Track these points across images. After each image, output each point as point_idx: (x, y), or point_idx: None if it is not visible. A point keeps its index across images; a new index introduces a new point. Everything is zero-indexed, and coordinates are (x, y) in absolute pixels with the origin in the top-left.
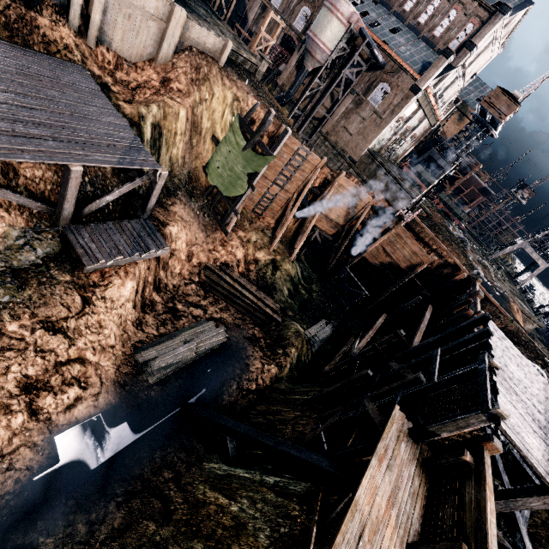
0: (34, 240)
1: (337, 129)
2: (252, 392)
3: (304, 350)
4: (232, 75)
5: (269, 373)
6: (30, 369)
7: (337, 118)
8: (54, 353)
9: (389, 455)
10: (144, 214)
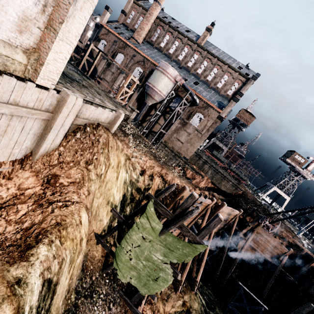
0: None
1: (172, 139)
2: None
3: None
4: (120, 135)
5: None
6: None
7: (171, 133)
8: None
9: None
10: None
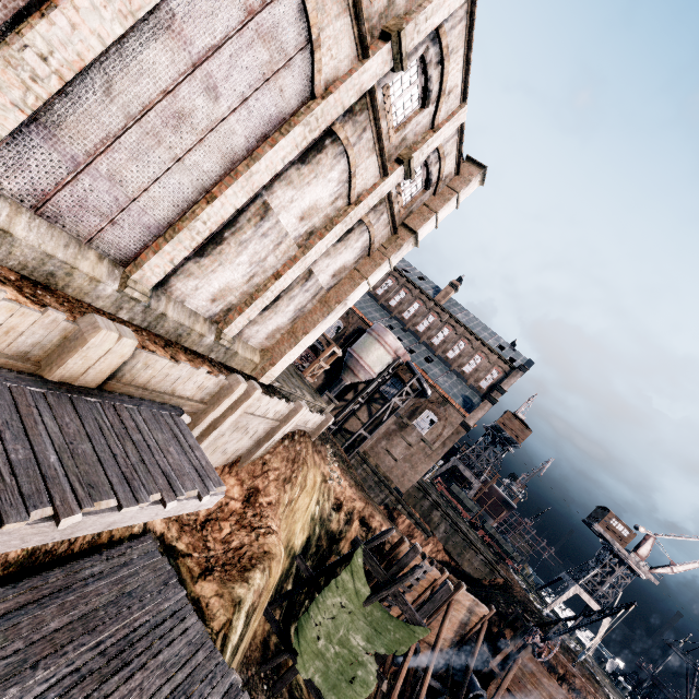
0: None
1: (377, 449)
2: None
3: None
4: (317, 443)
5: None
6: None
7: (377, 437)
8: None
9: None
10: None
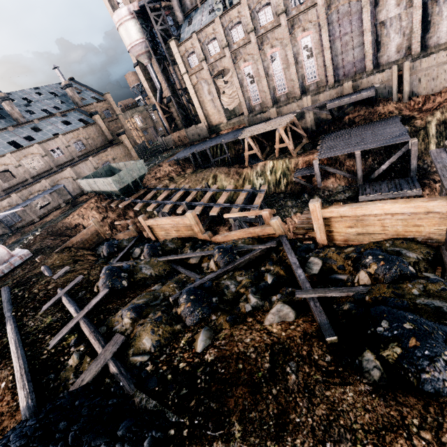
0: (346, 190)
1: None
2: None
3: None
4: None
5: None
6: None
7: None
8: None
9: None
10: (410, 173)
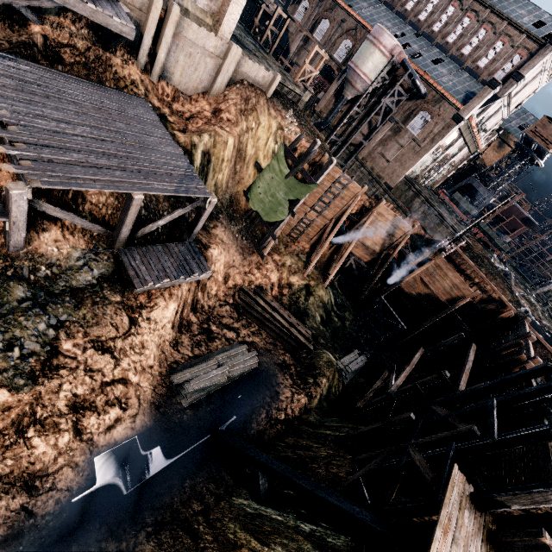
0: (92, 261)
1: (373, 155)
2: (281, 422)
3: (336, 381)
4: (278, 105)
5: (299, 403)
6: (79, 388)
7: (374, 145)
8: (101, 373)
9: (453, 525)
10: (190, 237)
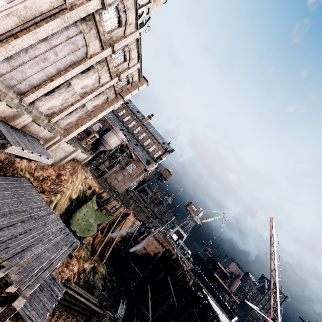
0: None
1: (111, 177)
2: None
3: None
4: (84, 166)
5: None
6: None
7: (112, 172)
8: None
9: None
10: None
